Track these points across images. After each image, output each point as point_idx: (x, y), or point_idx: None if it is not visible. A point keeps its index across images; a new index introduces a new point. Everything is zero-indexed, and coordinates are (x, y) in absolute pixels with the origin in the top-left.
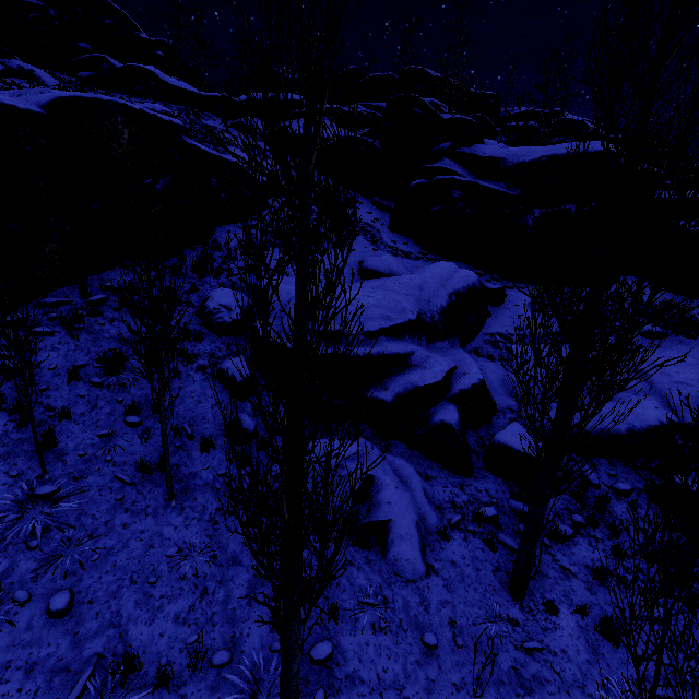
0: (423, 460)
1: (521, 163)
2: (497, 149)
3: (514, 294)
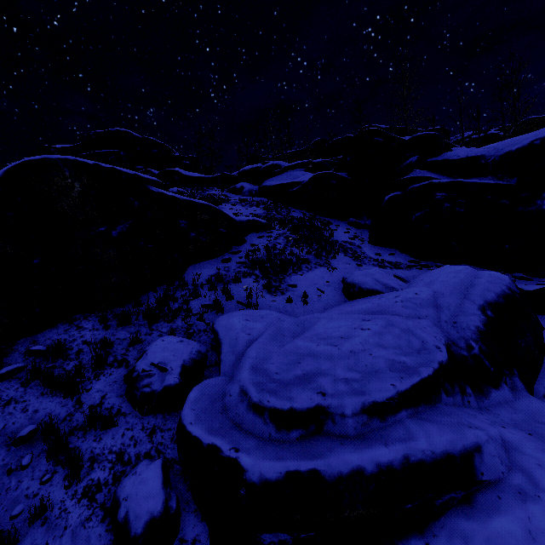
0: None
1: (507, 153)
2: (471, 149)
3: None
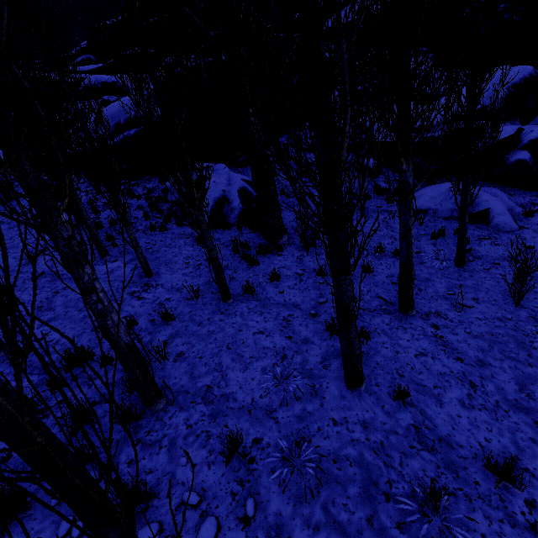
0: (503, 188)
1: None
2: None
3: None
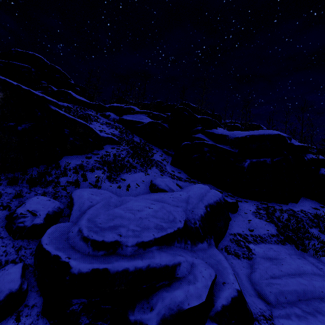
0: None
1: (237, 137)
2: (224, 131)
3: (243, 205)
